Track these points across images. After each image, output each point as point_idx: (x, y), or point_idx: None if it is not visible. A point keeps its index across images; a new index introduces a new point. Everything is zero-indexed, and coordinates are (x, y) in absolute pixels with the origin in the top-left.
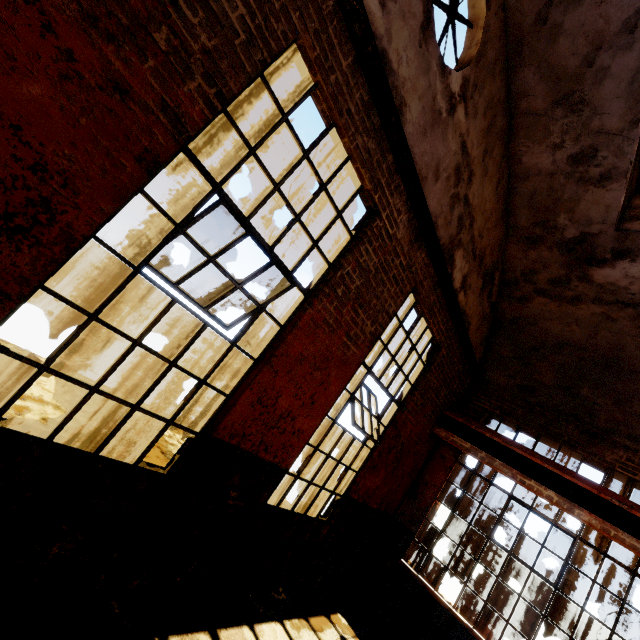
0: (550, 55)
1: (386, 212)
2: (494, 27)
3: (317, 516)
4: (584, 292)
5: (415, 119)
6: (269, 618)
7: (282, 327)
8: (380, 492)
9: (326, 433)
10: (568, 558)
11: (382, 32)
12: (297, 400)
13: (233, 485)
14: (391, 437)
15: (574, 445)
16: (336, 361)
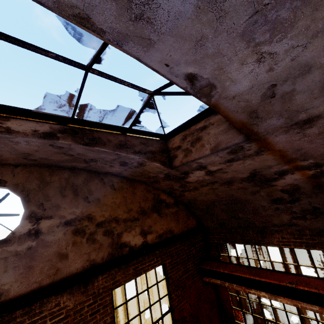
0: (57, 160)
1: (48, 320)
2: (20, 178)
3: None
4: (195, 185)
5: (14, 278)
6: None
7: None
8: None
9: None
10: (299, 313)
11: None
12: None
13: None
14: None
15: (258, 243)
16: None
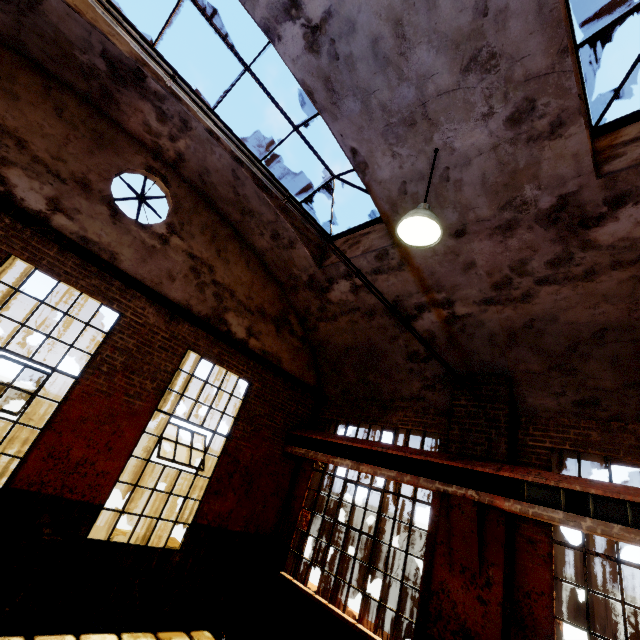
0: (221, 195)
1: (130, 312)
2: (182, 192)
3: (164, 546)
4: (335, 310)
5: (131, 257)
6: (104, 632)
7: (59, 403)
8: (239, 515)
9: (142, 471)
10: (379, 510)
11: (77, 229)
12: (91, 449)
13: (44, 523)
14: (226, 463)
15: (376, 420)
16: (123, 415)
